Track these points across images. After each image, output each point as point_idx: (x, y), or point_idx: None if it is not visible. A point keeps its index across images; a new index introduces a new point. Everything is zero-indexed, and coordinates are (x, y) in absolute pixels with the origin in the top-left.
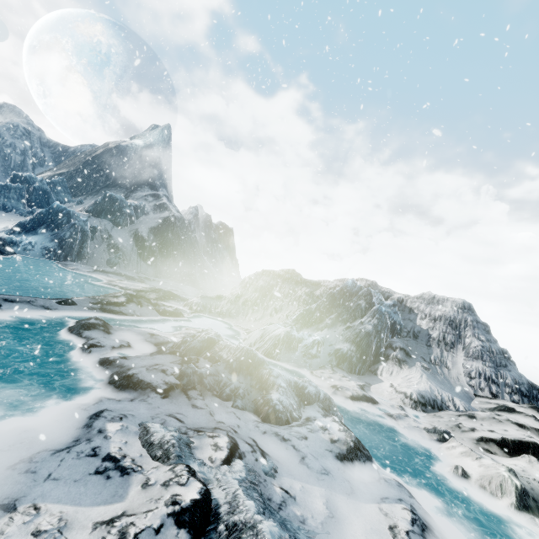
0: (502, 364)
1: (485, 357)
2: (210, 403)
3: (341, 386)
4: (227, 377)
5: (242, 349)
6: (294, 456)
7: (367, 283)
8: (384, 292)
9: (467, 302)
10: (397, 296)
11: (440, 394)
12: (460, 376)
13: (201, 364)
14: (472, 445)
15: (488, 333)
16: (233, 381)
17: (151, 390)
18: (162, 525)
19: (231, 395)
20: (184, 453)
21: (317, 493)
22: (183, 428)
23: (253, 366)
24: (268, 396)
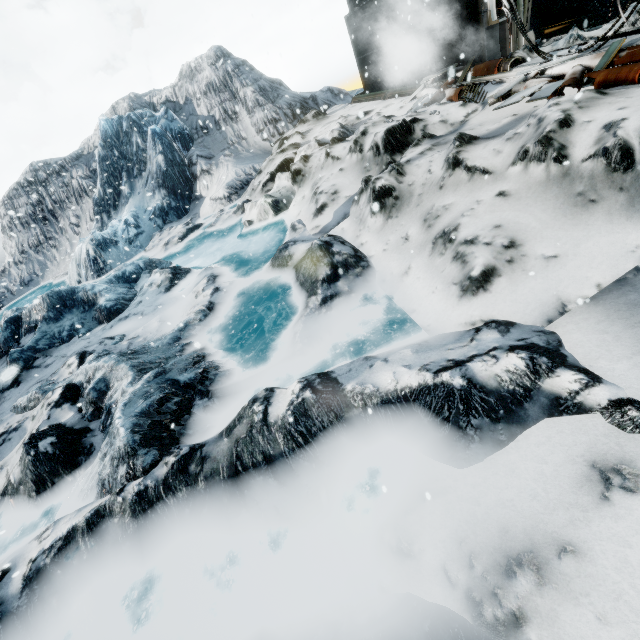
0: (275, 97)
1: (261, 102)
2: (60, 353)
3: (168, 240)
4: (57, 327)
5: (44, 299)
6: (137, 319)
7: (124, 104)
8: (151, 100)
9: (217, 48)
10: (164, 96)
11: (244, 172)
12: (256, 139)
13: (25, 342)
14: (260, 196)
15: (253, 70)
16: (65, 325)
17: (2, 394)
18: (51, 415)
19: (71, 334)
20: (49, 388)
21: (154, 321)
22: (44, 382)
23: (68, 301)
24: (97, 306)
